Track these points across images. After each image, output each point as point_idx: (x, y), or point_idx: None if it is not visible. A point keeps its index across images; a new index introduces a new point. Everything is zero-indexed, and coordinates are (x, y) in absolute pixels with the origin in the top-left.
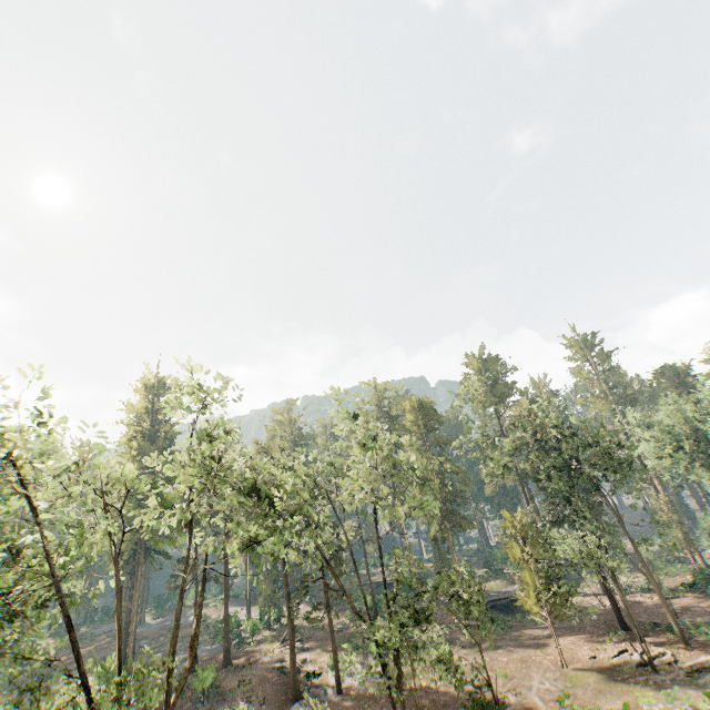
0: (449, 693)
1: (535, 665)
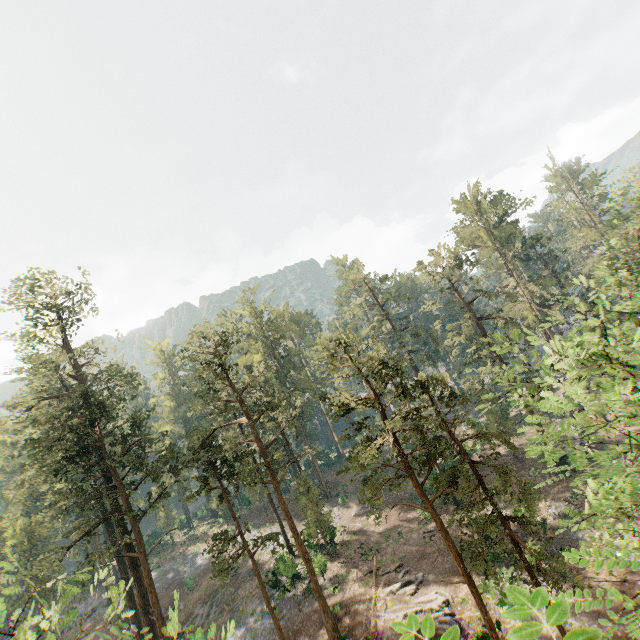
0: None
1: None
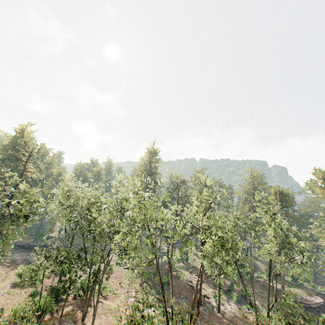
0: None
1: None
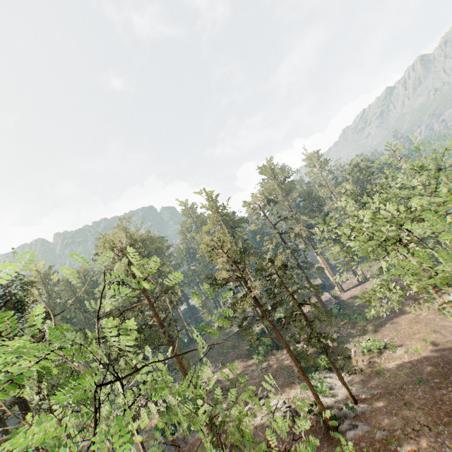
0: (430, 357)
1: (428, 320)
